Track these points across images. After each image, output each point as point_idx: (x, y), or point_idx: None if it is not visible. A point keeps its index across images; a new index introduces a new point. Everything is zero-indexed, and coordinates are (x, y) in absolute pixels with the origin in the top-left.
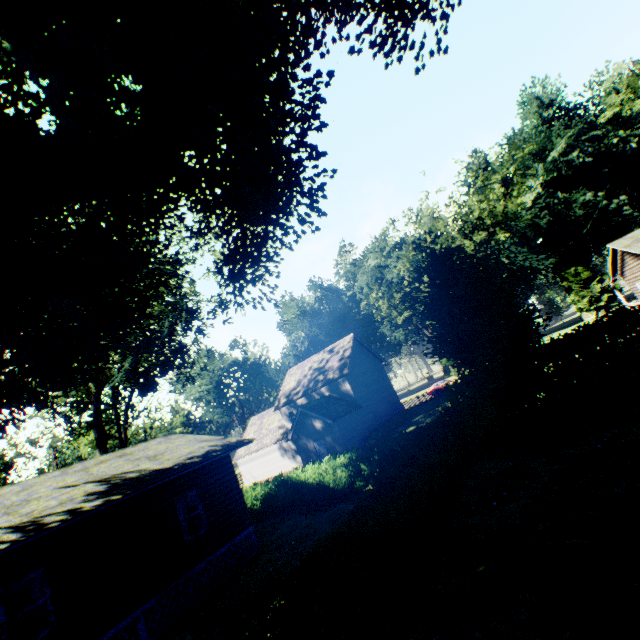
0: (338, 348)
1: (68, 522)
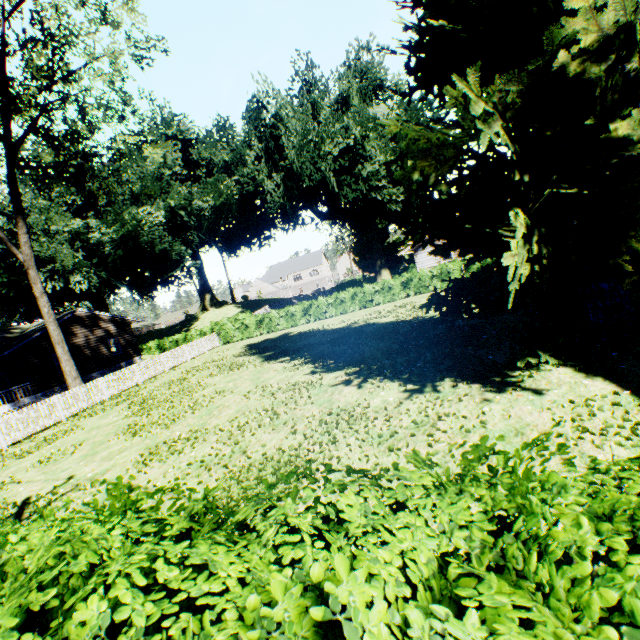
0: None
1: None
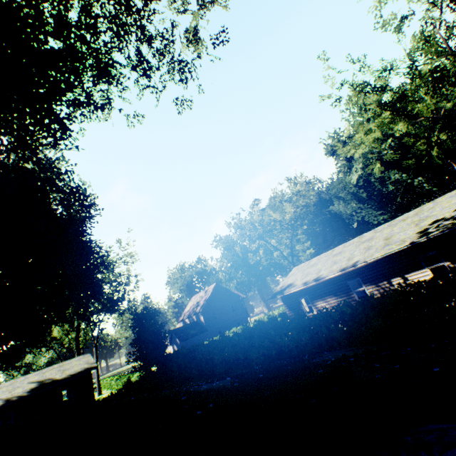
0: (208, 291)
1: (17, 400)
